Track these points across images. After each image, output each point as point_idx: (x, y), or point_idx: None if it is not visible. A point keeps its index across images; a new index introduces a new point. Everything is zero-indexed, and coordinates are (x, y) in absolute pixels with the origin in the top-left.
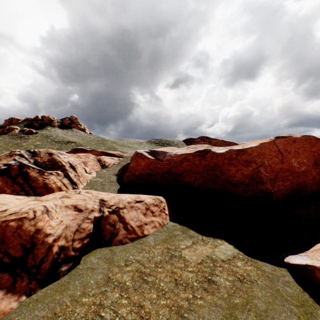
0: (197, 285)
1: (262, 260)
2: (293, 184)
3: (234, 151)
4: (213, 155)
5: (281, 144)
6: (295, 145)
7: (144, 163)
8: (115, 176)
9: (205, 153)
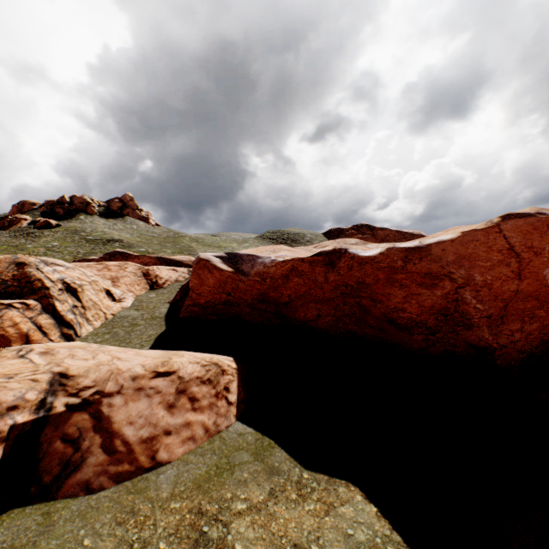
0: None
1: None
2: (547, 329)
3: (400, 251)
4: (353, 261)
5: (516, 233)
6: None
7: (214, 280)
8: (167, 306)
9: (336, 258)
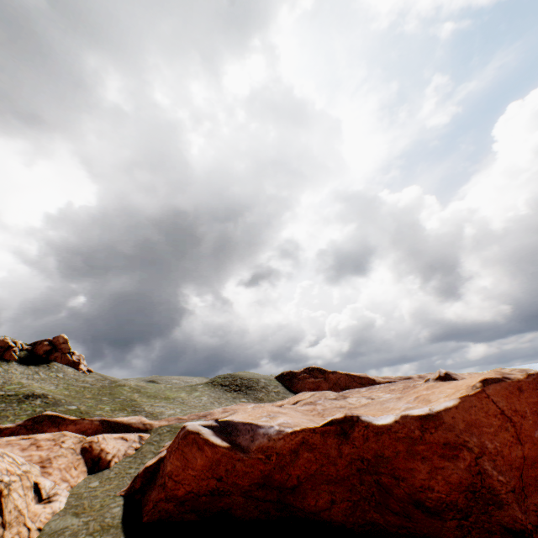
0: None
1: None
2: None
3: (415, 419)
4: (368, 430)
5: (500, 397)
6: (525, 398)
7: (203, 459)
8: (121, 502)
9: (349, 426)
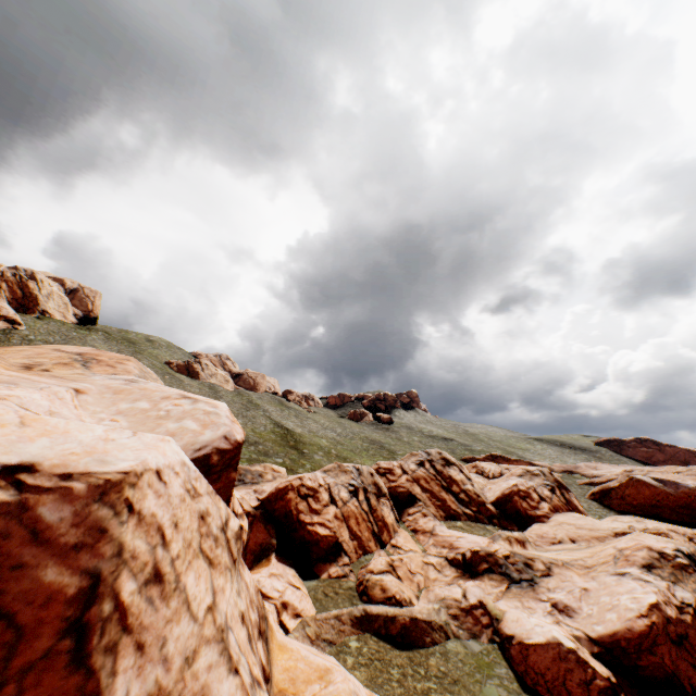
0: None
1: None
2: None
3: None
4: None
5: None
6: None
7: (648, 492)
8: (592, 502)
9: None
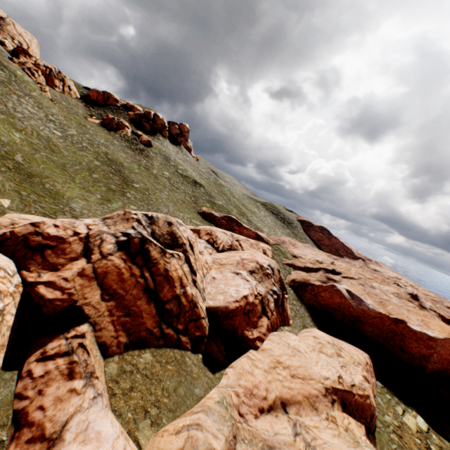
0: (426, 449)
1: (441, 436)
2: (441, 367)
3: (427, 336)
4: (406, 327)
5: None
6: None
7: (339, 300)
8: (290, 288)
9: (400, 322)
